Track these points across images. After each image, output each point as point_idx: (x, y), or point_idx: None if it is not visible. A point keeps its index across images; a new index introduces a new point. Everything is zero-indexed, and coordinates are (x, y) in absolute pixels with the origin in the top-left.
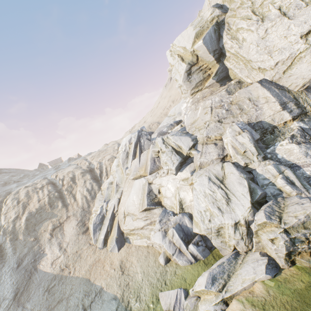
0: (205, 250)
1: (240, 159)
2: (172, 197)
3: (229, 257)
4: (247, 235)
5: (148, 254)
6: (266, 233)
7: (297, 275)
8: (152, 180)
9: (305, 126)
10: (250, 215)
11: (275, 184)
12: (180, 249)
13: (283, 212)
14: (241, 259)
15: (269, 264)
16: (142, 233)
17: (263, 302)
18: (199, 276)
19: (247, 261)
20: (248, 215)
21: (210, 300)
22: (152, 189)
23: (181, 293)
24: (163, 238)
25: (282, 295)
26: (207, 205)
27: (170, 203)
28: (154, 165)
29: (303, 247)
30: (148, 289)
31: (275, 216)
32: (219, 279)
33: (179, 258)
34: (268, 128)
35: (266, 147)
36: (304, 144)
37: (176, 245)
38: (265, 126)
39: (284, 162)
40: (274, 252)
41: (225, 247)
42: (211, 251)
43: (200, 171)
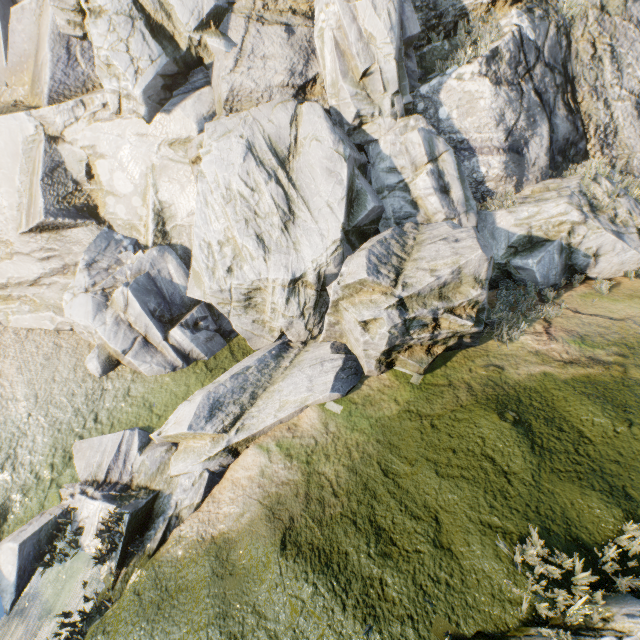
0: (215, 338)
1: (349, 98)
2: (135, 196)
3: (264, 355)
4: (315, 308)
5: (58, 351)
6: (358, 307)
7: (391, 390)
8: (63, 128)
9: (530, 31)
10: (334, 263)
11: (411, 189)
12: (148, 339)
13: (409, 259)
14: (290, 358)
15: (345, 370)
16: (36, 297)
17: (311, 448)
18: (188, 397)
19: (301, 362)
20: (328, 260)
21: (199, 450)
22: (64, 160)
23: (131, 441)
24: (98, 313)
25: (351, 432)
26: (230, 228)
27: (127, 215)
28: (68, 69)
29: (422, 337)
30: (44, 437)
31: (390, 269)
32: (230, 406)
33: (142, 359)
34: (448, 14)
35: (421, 80)
36: (509, 87)
37: (137, 329)
38: (442, 3)
39: (447, 132)
40: (363, 348)
41: (262, 333)
42: (229, 340)
43: (228, 120)
